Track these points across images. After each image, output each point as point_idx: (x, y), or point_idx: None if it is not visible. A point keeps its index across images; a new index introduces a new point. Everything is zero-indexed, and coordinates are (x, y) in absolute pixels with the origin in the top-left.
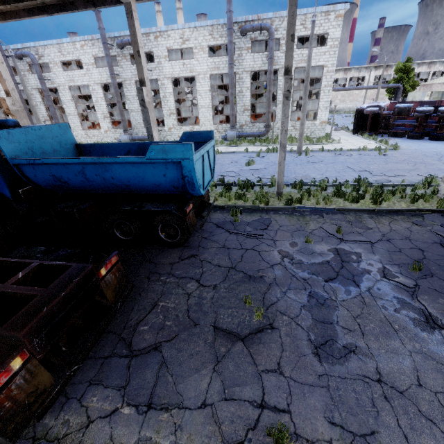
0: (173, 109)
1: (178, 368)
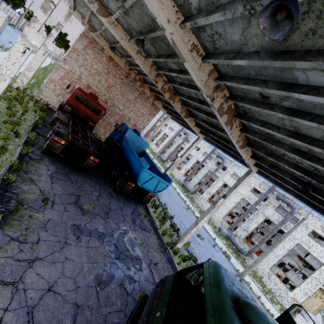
0: (212, 193)
1: (63, 184)
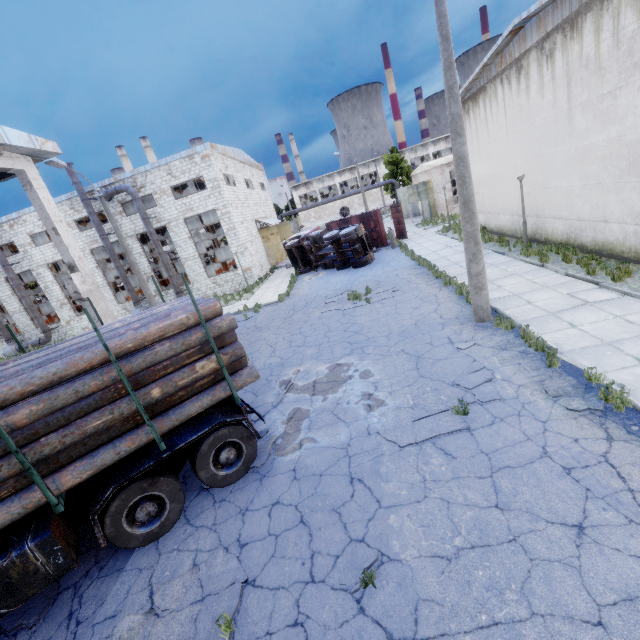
0: (63, 298)
1: None
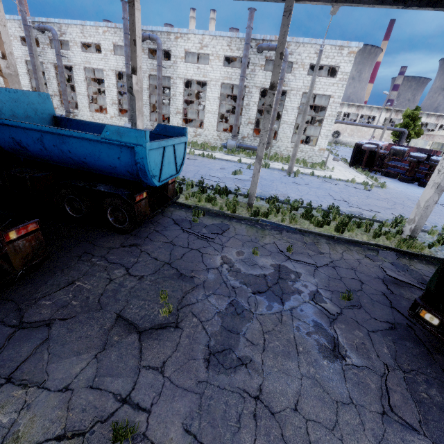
0: (181, 108)
1: (59, 348)
